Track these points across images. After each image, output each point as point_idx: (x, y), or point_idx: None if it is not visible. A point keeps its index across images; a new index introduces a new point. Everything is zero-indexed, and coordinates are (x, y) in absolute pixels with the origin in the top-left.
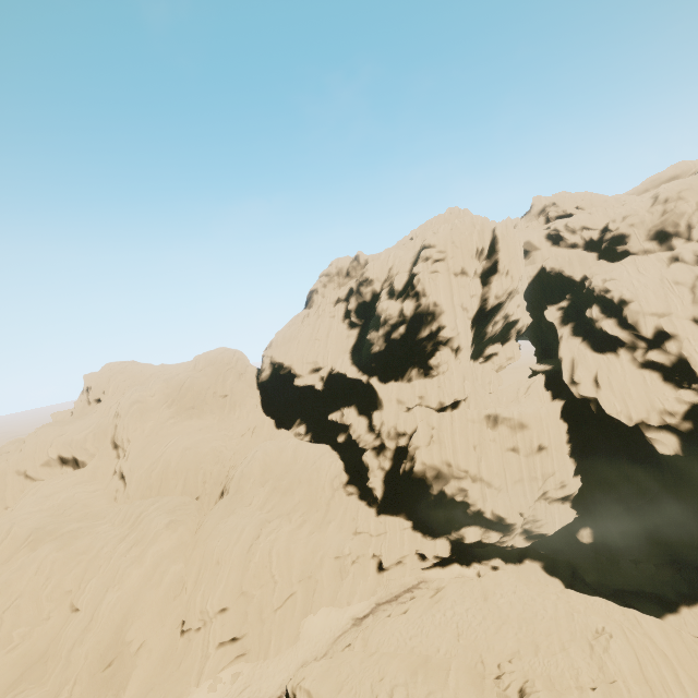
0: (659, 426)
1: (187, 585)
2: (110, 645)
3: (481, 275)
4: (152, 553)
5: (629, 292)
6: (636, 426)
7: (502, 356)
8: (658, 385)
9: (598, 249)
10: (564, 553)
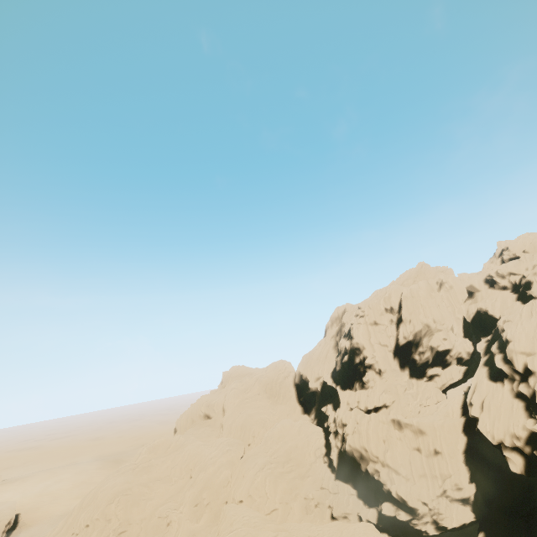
0: (512, 448)
1: (231, 484)
2: (197, 495)
3: (397, 322)
4: (218, 461)
5: (509, 334)
6: (500, 445)
7: (442, 377)
8: (519, 413)
9: (519, 291)
10: None
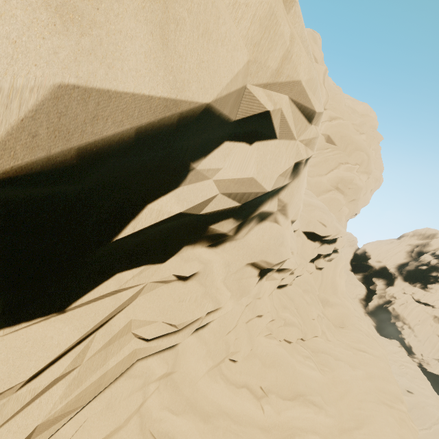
0: None
1: None
2: None
3: None
4: None
5: None
6: None
7: None
8: None
9: None
10: (433, 388)
